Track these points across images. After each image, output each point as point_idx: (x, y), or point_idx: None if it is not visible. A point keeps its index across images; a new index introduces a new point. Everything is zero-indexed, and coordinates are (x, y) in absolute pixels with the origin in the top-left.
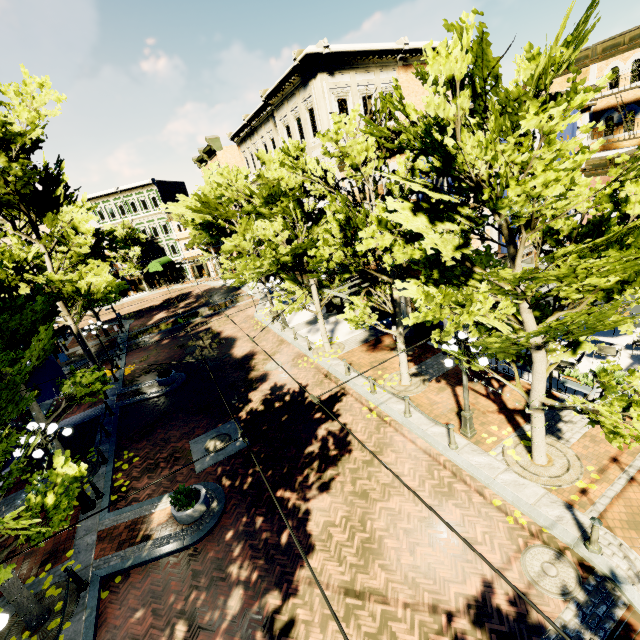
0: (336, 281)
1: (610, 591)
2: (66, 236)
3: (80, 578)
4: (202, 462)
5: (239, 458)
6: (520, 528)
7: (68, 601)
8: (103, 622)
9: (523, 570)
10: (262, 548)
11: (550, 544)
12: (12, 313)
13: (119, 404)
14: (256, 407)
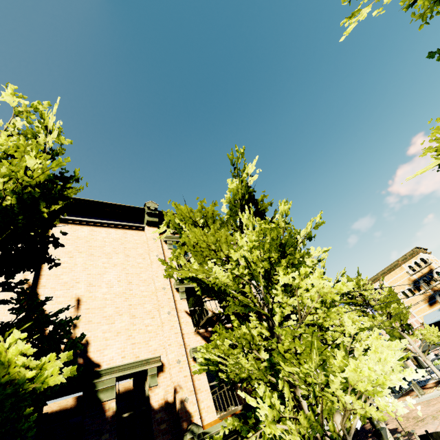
0: None
1: None
2: None
3: None
4: None
5: None
6: None
7: None
8: None
9: None
10: None
11: None
12: None
13: None
14: None
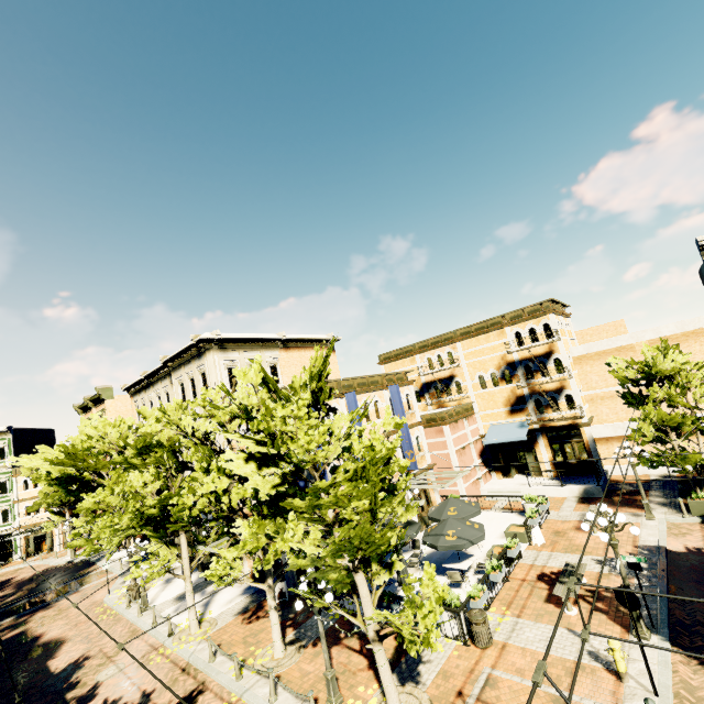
0: (212, 534)
1: None
2: None
3: None
4: None
5: None
6: None
7: None
8: None
9: None
10: None
11: None
12: None
13: None
14: None
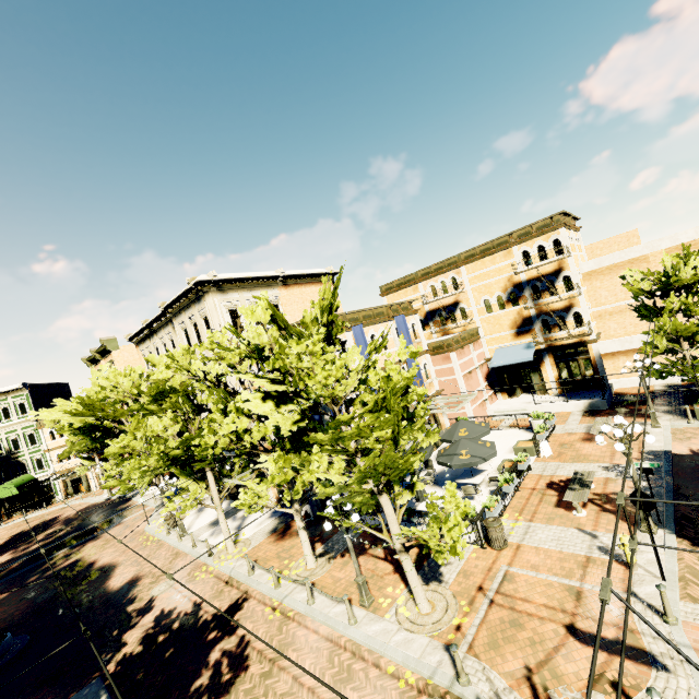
0: (236, 468)
1: None
2: None
3: None
4: None
5: None
6: (410, 689)
7: None
8: None
9: None
10: None
11: (434, 694)
12: None
13: None
14: (131, 650)
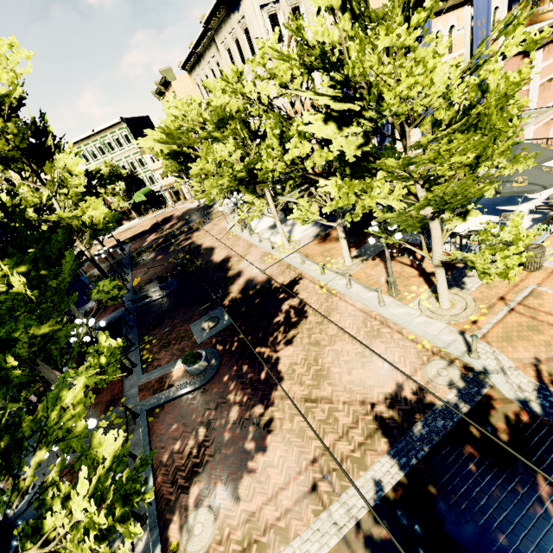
0: (287, 188)
1: (481, 380)
2: (64, 180)
3: (133, 411)
4: (201, 337)
5: (227, 331)
6: (426, 351)
7: (129, 424)
8: (153, 433)
9: (424, 375)
10: (248, 383)
11: (445, 358)
12: (43, 244)
13: (134, 307)
14: (235, 296)
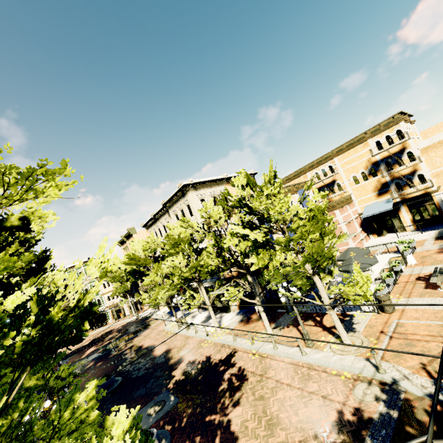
0: (216, 285)
1: (396, 388)
2: None
3: None
4: (147, 423)
5: (174, 410)
6: (348, 379)
7: None
8: None
9: (355, 397)
10: None
11: (364, 380)
12: None
13: None
14: (179, 378)
